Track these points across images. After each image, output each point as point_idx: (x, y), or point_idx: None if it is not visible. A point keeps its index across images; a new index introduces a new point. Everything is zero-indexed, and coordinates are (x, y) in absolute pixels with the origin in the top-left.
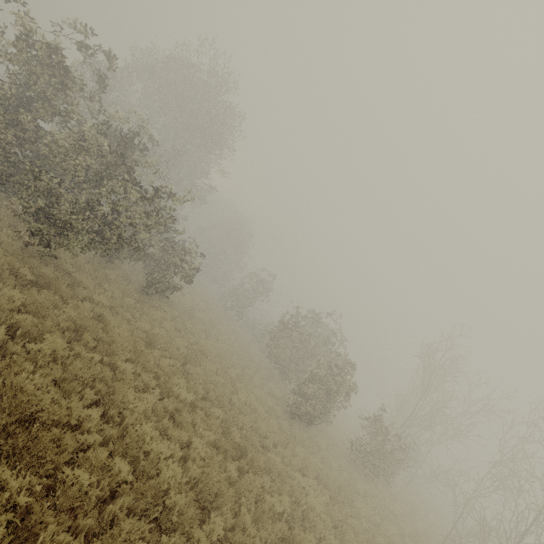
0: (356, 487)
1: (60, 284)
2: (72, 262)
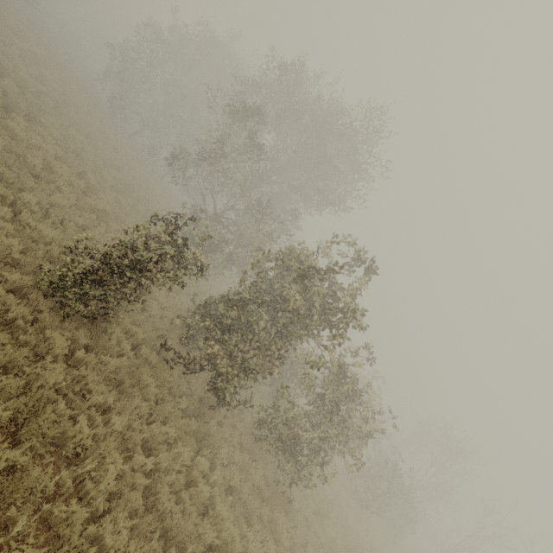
0: None
1: (296, 513)
2: (259, 431)
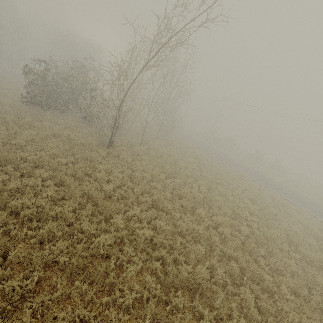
0: (45, 117)
1: None
2: None
